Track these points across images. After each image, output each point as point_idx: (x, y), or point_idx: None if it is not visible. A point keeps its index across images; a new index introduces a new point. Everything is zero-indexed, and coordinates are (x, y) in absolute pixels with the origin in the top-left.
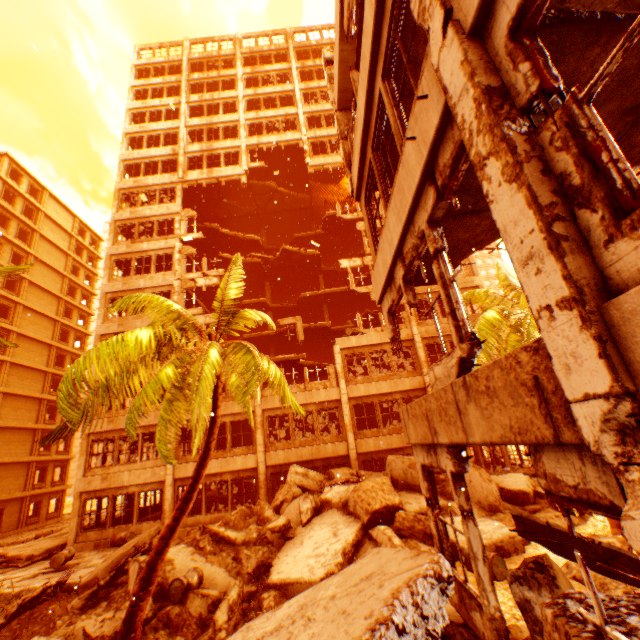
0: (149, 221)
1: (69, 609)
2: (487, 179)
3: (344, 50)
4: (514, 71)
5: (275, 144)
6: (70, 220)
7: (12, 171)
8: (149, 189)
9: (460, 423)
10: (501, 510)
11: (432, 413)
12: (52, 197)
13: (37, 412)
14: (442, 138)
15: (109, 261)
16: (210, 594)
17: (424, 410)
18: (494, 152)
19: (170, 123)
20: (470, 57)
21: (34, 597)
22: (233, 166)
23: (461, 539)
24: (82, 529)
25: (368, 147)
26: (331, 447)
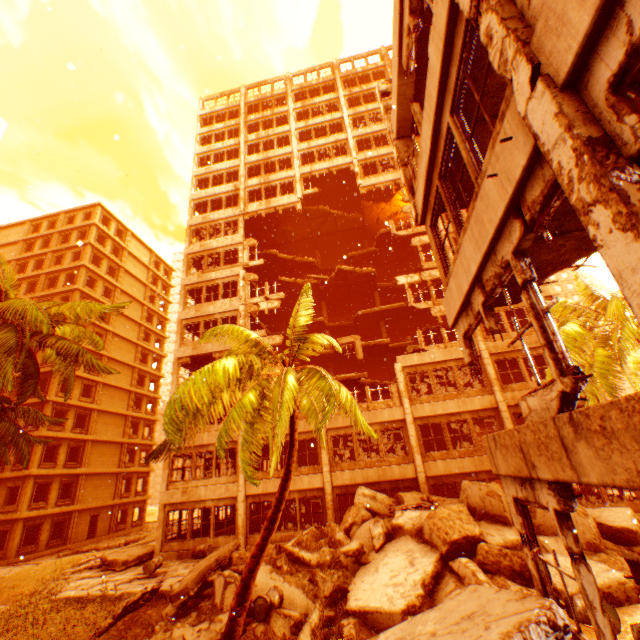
0: (216, 252)
1: (164, 615)
2: (593, 224)
3: (402, 84)
4: (618, 122)
5: (327, 170)
6: (148, 255)
7: (103, 217)
8: (215, 223)
9: (567, 460)
10: (603, 550)
11: (528, 446)
12: (133, 236)
13: (123, 427)
14: (529, 176)
15: (183, 291)
16: (291, 615)
17: (516, 441)
18: (601, 200)
19: (231, 162)
20: (565, 110)
21: (135, 601)
22: (288, 195)
23: (558, 580)
24: (166, 539)
25: (434, 175)
26: (397, 469)
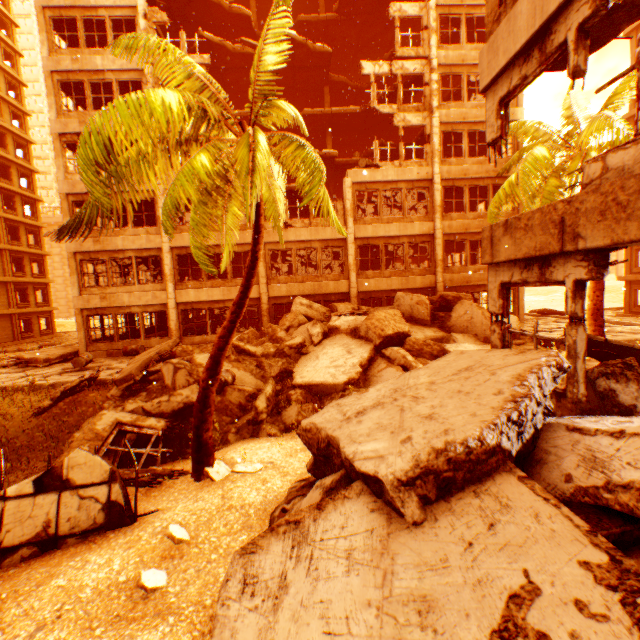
0: None
1: (110, 397)
2: None
3: None
4: None
5: None
6: None
7: None
8: None
9: None
10: None
11: (580, 216)
12: None
13: None
14: None
15: (42, 18)
16: (246, 390)
17: (557, 216)
18: None
19: None
20: None
21: (73, 387)
22: None
23: None
24: (91, 341)
25: None
26: (333, 285)
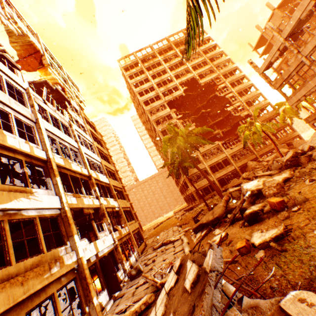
0: (162, 117)
1: None
2: None
3: (268, 64)
4: None
5: (186, 80)
6: None
7: None
8: (156, 107)
9: None
10: None
11: None
12: None
13: None
14: None
15: (159, 132)
16: None
17: (315, 113)
18: None
19: (148, 84)
20: None
21: None
22: (177, 91)
23: None
24: (199, 199)
25: (285, 81)
26: (251, 157)
